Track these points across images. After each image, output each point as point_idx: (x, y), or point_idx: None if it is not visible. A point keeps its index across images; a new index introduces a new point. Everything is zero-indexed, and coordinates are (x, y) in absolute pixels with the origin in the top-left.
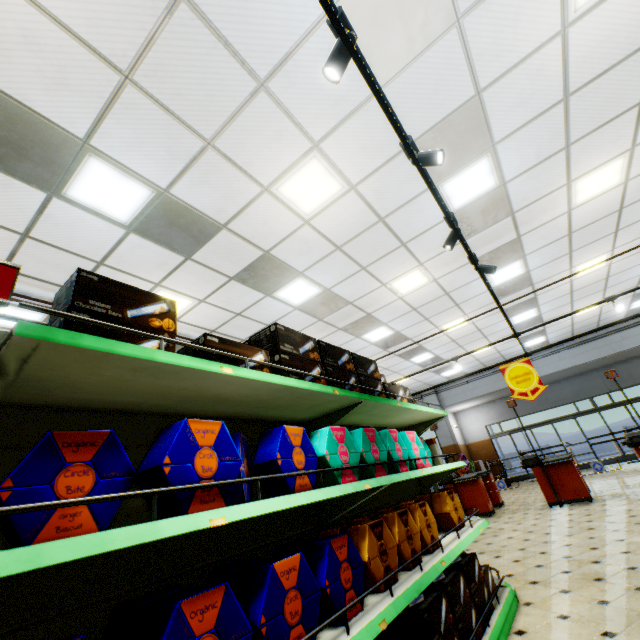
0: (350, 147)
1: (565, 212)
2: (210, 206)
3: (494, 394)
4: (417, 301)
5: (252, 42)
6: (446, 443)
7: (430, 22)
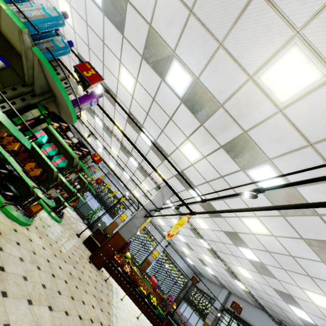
0: (128, 61)
1: (277, 111)
2: (111, 87)
3: None
4: (205, 174)
5: (98, 30)
6: None
7: (122, 5)
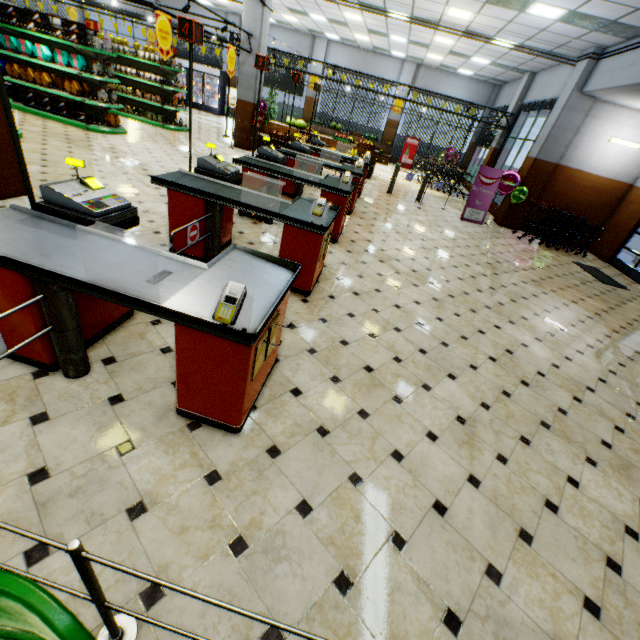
0: None
1: None
2: None
3: None
4: None
5: None
6: (532, 153)
7: None
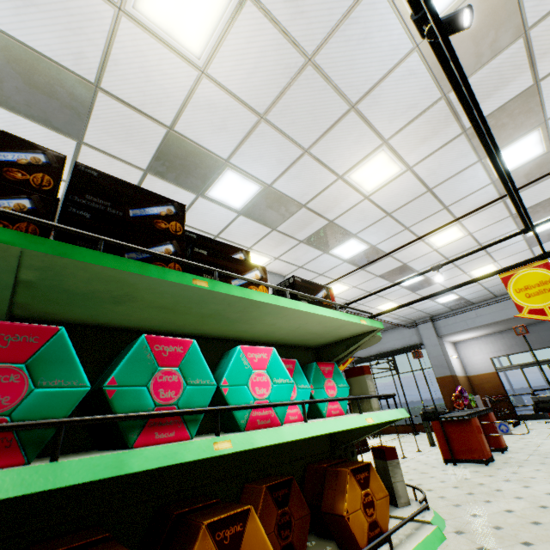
0: None
1: None
2: (61, 50)
3: (502, 324)
4: (390, 202)
5: None
6: (442, 373)
7: None
